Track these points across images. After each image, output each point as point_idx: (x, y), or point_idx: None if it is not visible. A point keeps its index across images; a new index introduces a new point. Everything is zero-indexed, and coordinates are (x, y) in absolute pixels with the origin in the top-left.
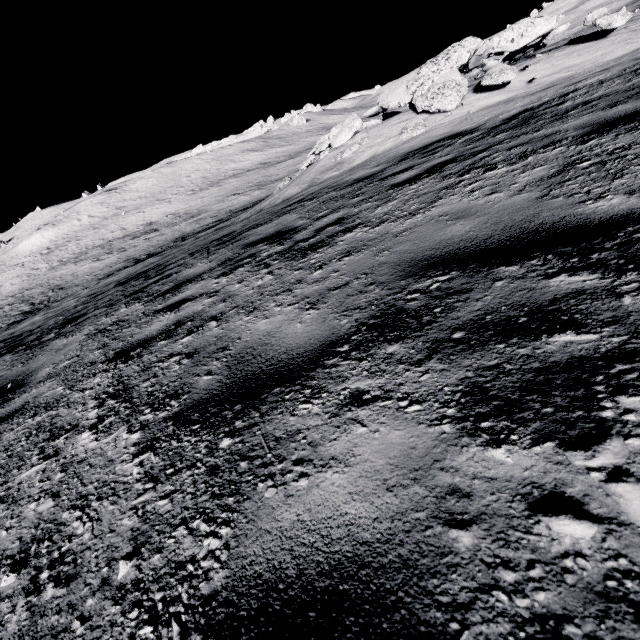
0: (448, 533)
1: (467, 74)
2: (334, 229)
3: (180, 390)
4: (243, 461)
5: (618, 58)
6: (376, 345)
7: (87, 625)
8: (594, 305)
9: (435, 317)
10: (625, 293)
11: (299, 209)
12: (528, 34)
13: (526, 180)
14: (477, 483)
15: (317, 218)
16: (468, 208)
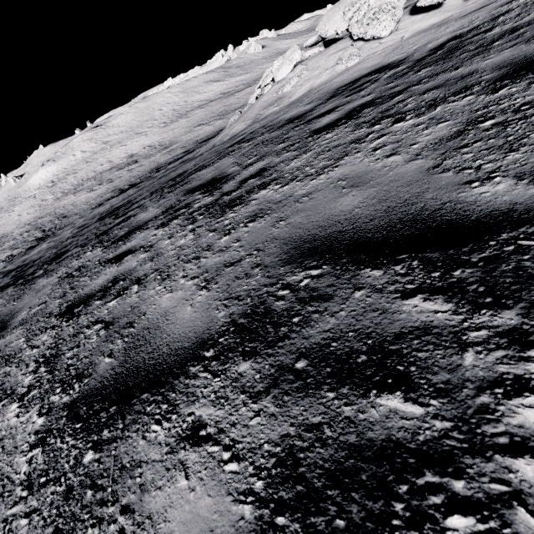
0: None
1: None
2: (253, 183)
3: (86, 371)
4: (90, 489)
5: None
6: (233, 357)
7: None
8: (434, 356)
9: (290, 330)
10: (470, 345)
11: (236, 152)
12: None
13: (426, 140)
14: None
15: (245, 166)
16: (365, 173)
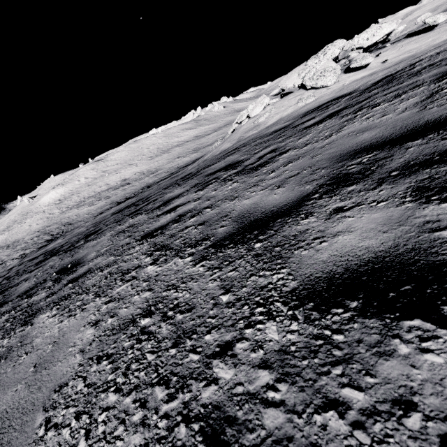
0: (433, 234)
1: (337, 63)
2: (272, 155)
3: (206, 237)
4: (276, 247)
5: (445, 40)
6: (338, 189)
7: (217, 318)
8: None
9: (374, 170)
10: None
11: (238, 152)
12: (378, 34)
13: (405, 106)
14: (441, 216)
15: (255, 153)
16: (369, 126)
